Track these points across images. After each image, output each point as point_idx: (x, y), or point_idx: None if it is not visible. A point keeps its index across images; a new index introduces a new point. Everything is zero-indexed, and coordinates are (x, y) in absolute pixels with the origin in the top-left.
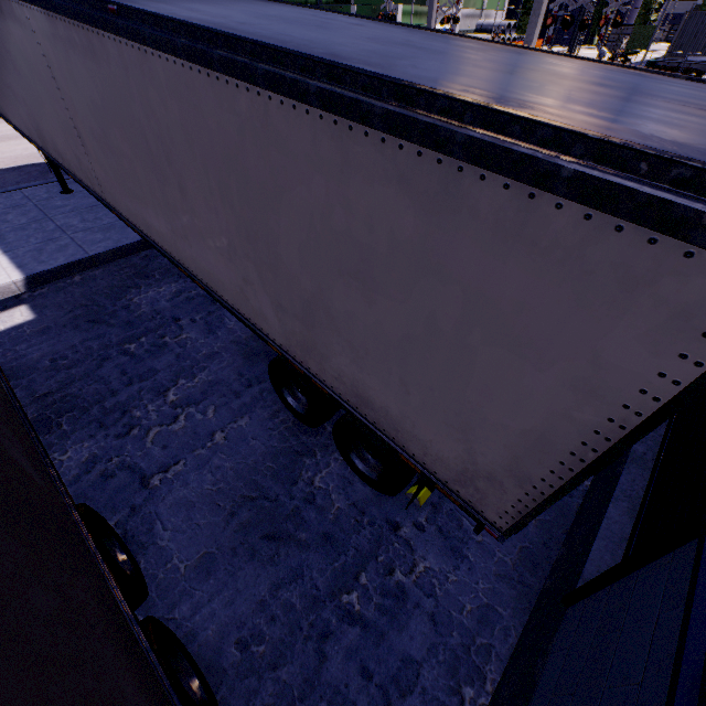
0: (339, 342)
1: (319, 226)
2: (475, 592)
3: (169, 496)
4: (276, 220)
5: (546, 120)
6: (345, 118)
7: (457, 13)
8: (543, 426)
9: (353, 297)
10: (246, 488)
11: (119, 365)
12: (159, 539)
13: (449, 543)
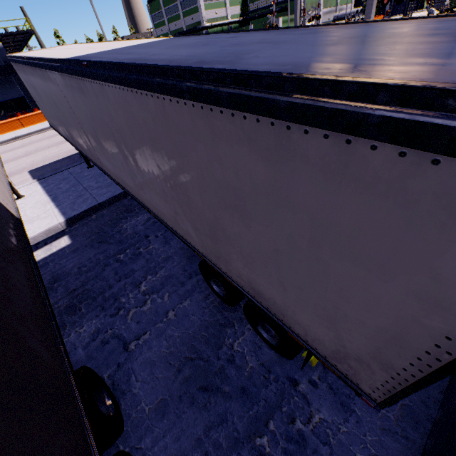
0: (234, 252)
1: (207, 177)
2: (364, 443)
3: (140, 357)
4: (183, 174)
5: (348, 78)
6: (206, 104)
7: (319, 13)
8: (395, 326)
9: (236, 223)
10: (188, 351)
11: (114, 269)
12: (133, 388)
13: (338, 398)
